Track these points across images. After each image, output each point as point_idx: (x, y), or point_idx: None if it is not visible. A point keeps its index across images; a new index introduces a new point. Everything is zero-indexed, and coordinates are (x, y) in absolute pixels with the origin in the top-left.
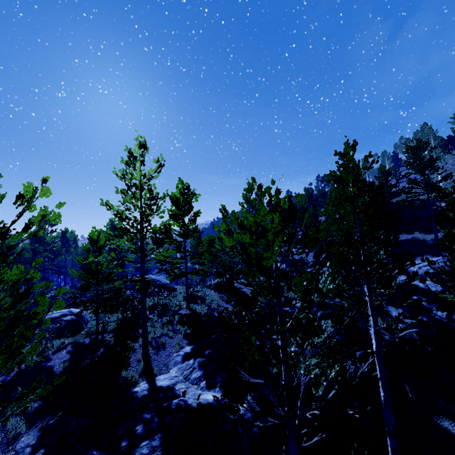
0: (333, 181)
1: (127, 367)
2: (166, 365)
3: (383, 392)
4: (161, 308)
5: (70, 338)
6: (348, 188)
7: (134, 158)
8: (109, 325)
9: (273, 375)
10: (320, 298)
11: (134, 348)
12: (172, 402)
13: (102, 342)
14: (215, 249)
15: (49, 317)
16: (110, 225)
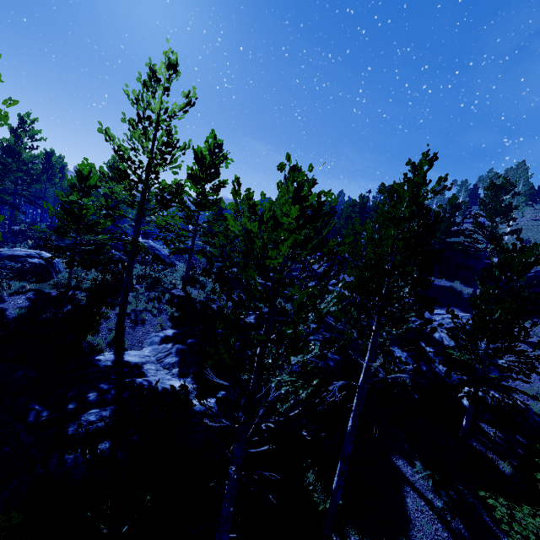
0: (387, 193)
1: (95, 332)
2: (140, 341)
3: (351, 423)
4: (152, 281)
5: (34, 284)
6: (400, 207)
7: (155, 80)
8: (85, 283)
9: (241, 380)
10: (314, 318)
11: (108, 315)
12: (136, 379)
13: (71, 298)
14: (234, 233)
15: (10, 253)
16: (112, 164)
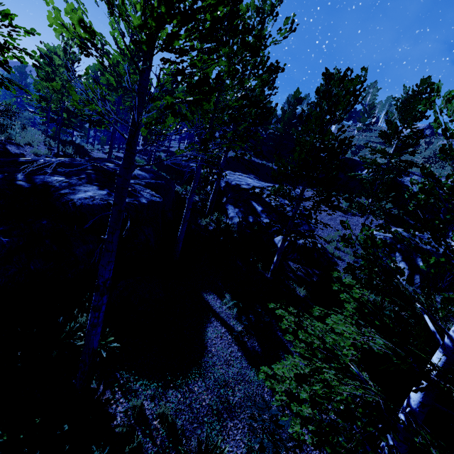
0: None
1: None
2: None
3: (108, 235)
4: None
5: None
6: None
7: None
8: None
9: None
10: None
11: None
12: None
13: None
14: None
15: None
16: None
